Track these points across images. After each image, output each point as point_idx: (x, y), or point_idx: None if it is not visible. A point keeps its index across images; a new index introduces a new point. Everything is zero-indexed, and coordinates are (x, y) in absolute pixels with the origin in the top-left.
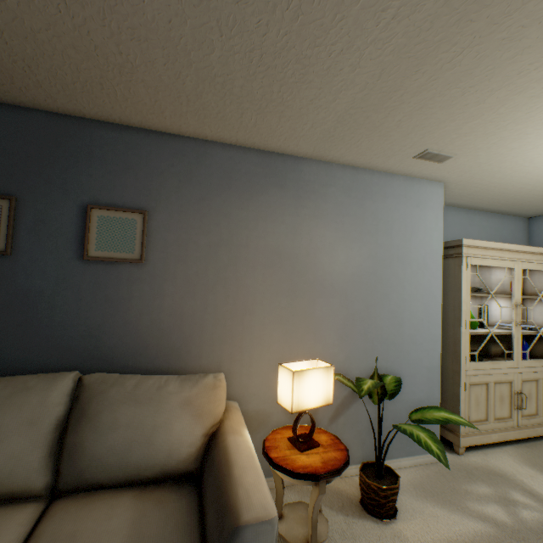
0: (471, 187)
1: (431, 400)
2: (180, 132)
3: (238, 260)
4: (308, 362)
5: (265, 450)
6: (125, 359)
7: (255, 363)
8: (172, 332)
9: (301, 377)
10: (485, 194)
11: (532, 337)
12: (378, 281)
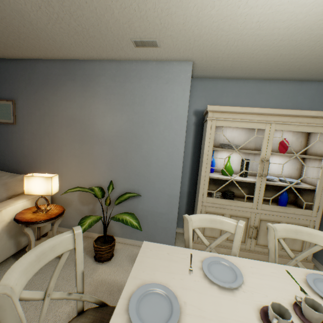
0: (221, 61)
1: (170, 215)
2: (22, 57)
3: (54, 123)
4: (52, 175)
5: (24, 209)
6: (14, 166)
7: (64, 175)
8: (29, 156)
9: (29, 179)
10: (246, 65)
11: (303, 190)
12: (134, 136)
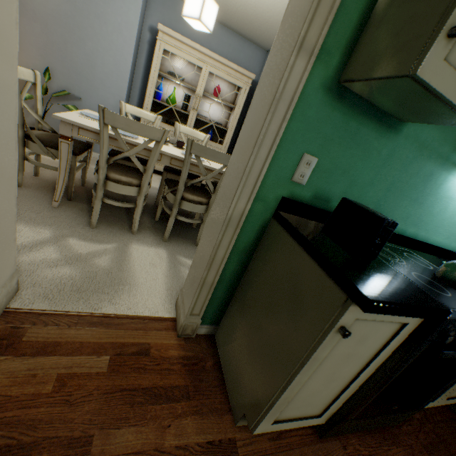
0: None
1: None
2: None
3: None
4: None
5: None
6: None
7: None
8: None
9: None
10: None
11: (225, 135)
12: (77, 26)
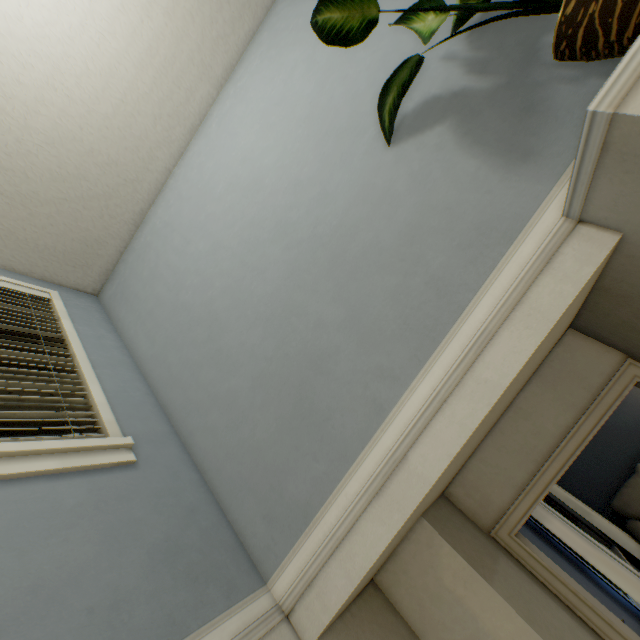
0: None
1: None
2: None
3: None
4: None
5: None
6: None
7: None
8: None
9: None
10: None
11: None
12: None
